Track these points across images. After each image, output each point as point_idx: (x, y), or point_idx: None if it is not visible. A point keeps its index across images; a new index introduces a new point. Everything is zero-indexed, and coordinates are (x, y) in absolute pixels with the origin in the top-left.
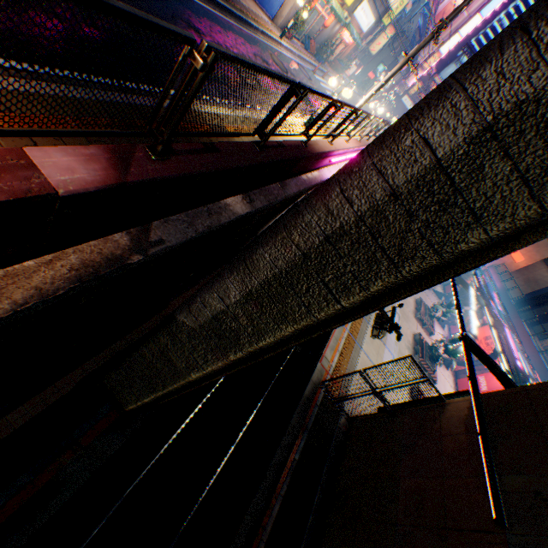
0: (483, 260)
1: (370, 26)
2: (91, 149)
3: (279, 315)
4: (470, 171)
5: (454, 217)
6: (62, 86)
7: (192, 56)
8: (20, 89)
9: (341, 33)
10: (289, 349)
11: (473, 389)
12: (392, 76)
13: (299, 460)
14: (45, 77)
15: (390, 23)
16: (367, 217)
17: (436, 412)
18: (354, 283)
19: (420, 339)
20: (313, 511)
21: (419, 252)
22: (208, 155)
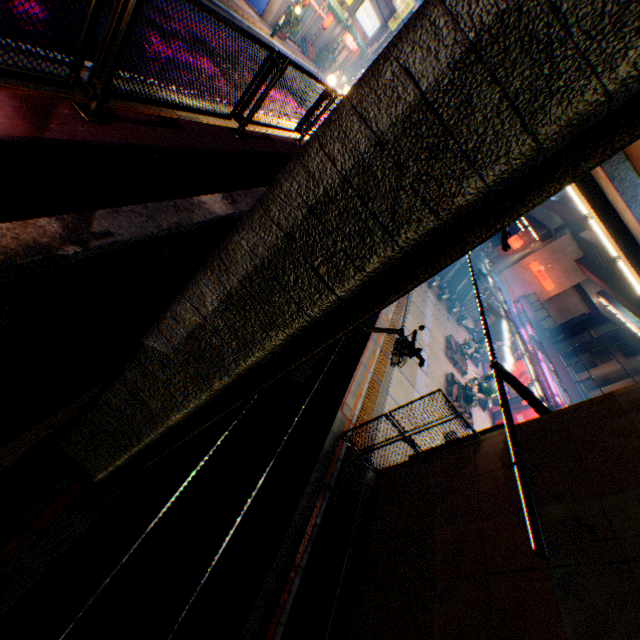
0: (490, 233)
1: (375, 31)
2: None
3: (267, 320)
4: (458, 105)
5: (447, 164)
6: None
7: None
8: None
9: (343, 38)
10: (304, 399)
11: (506, 416)
12: None
13: (321, 524)
14: None
15: (396, 28)
16: (354, 176)
17: (471, 450)
18: (347, 265)
19: (453, 379)
20: (341, 581)
21: (414, 214)
22: (167, 130)
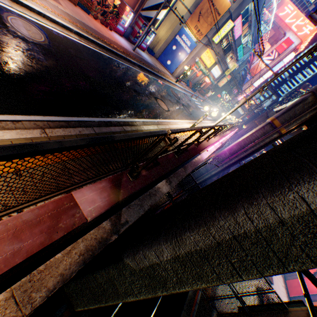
0: None
1: (218, 75)
2: (102, 183)
3: (197, 274)
4: None
5: None
6: (80, 128)
7: (163, 139)
8: (61, 134)
9: (204, 78)
10: None
11: (310, 306)
12: (238, 107)
13: None
14: (72, 122)
15: (228, 74)
16: (263, 230)
17: None
18: (252, 267)
19: None
20: None
21: (300, 258)
22: (155, 168)
